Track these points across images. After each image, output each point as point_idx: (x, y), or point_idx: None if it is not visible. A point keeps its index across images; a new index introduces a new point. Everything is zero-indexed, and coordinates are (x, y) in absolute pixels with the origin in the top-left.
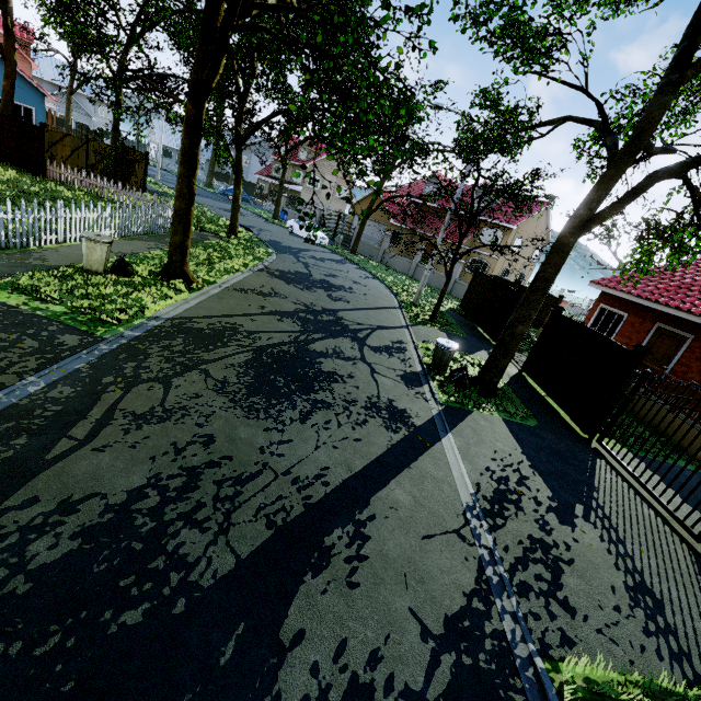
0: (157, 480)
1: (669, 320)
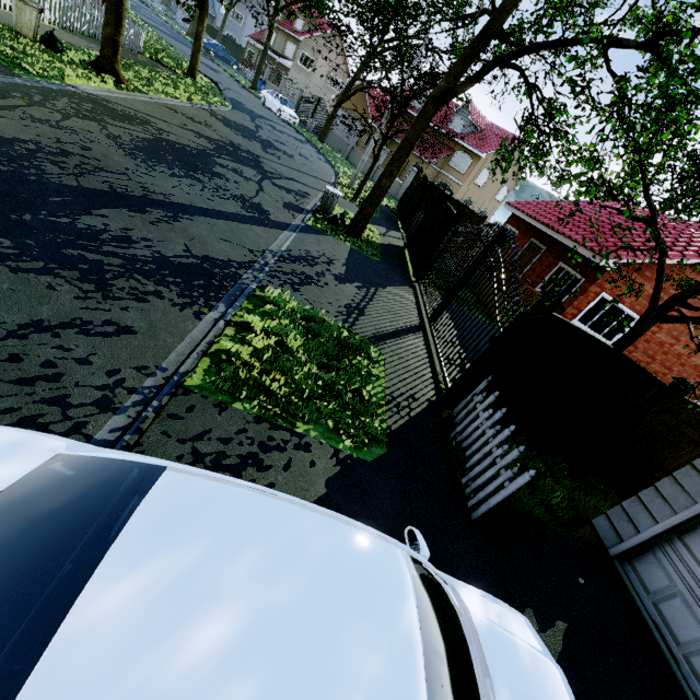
0: (37, 143)
1: (539, 236)
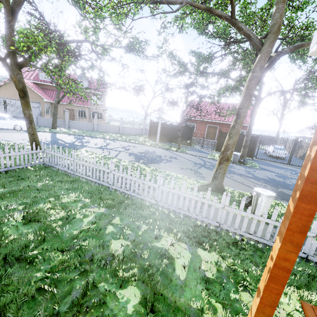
0: None
1: (210, 123)
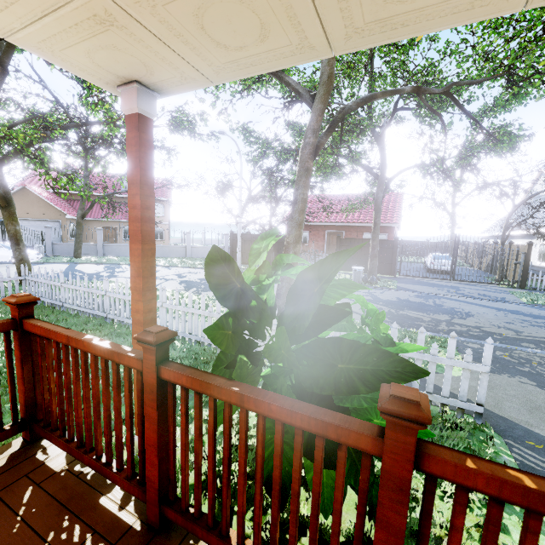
0: None
1: (330, 228)
